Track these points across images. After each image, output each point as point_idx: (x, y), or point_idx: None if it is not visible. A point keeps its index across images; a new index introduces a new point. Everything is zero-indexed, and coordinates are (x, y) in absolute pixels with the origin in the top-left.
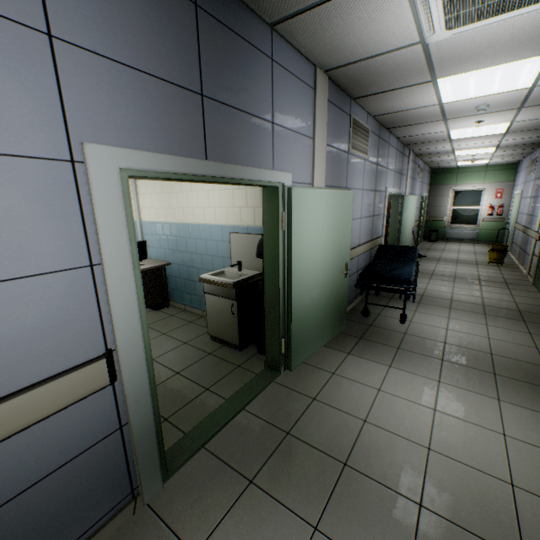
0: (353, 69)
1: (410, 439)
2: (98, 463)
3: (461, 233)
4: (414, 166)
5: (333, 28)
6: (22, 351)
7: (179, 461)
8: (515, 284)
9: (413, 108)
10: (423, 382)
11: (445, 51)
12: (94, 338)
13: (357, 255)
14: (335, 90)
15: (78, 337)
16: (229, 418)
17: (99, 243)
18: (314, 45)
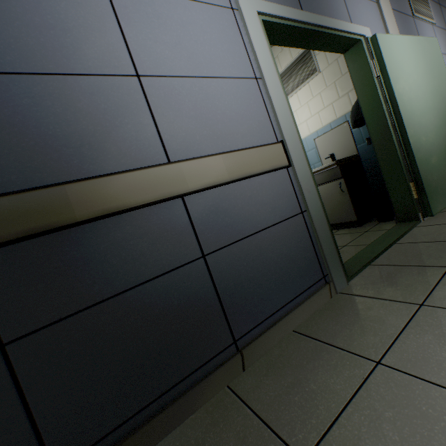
0: None
1: None
2: (294, 236)
3: None
4: None
5: None
6: (234, 127)
7: (351, 271)
8: None
9: None
10: None
11: None
12: (269, 133)
13: None
14: None
15: (260, 128)
16: (383, 248)
17: (257, 61)
18: None
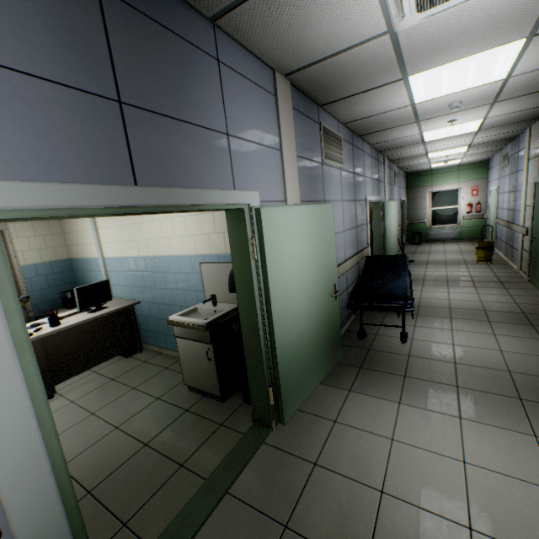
0: (317, 71)
1: (443, 515)
2: None
3: (444, 233)
4: (390, 172)
5: (286, 19)
6: None
7: None
8: (510, 282)
9: (384, 111)
10: (442, 421)
11: (416, 41)
12: None
13: (345, 271)
14: (299, 97)
15: None
16: (207, 513)
17: None
18: (267, 43)
